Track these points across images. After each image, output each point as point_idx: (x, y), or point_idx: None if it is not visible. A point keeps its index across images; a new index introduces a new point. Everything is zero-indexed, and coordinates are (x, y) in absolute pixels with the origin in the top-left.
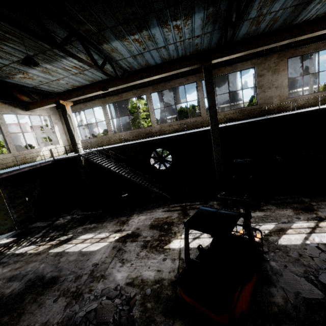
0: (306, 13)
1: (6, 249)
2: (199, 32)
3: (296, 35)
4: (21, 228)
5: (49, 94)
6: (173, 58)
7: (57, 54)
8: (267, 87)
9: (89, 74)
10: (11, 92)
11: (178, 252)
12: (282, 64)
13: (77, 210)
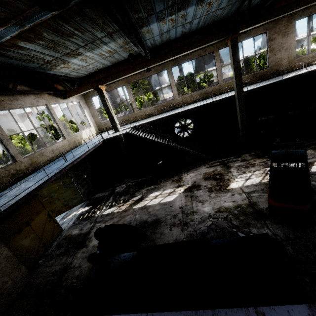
0: None
1: (92, 214)
2: (224, 4)
3: (312, 1)
4: (88, 199)
5: (74, 80)
6: (192, 30)
7: (102, 42)
8: (277, 50)
9: (116, 56)
10: (53, 83)
11: (239, 189)
12: (291, 27)
13: (128, 179)
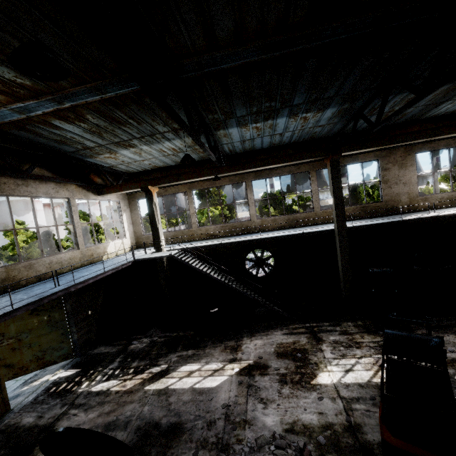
0: (436, 111)
1: (74, 386)
2: (324, 122)
3: (433, 135)
4: (81, 355)
5: (122, 174)
6: (283, 143)
7: (165, 137)
8: (393, 183)
9: (182, 156)
10: (89, 173)
11: (333, 389)
12: (410, 159)
13: (156, 330)
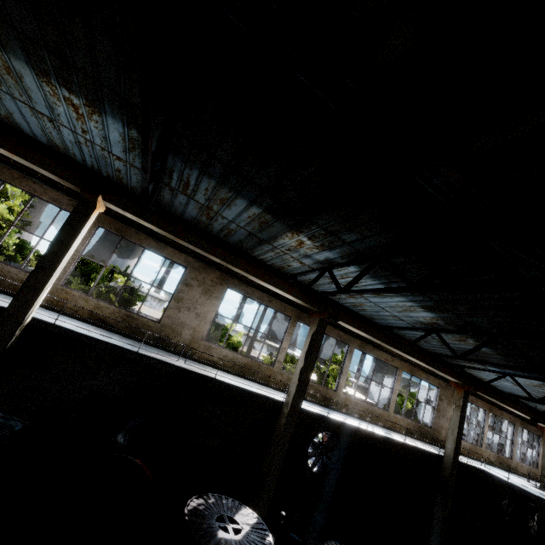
0: (262, 252)
1: None
2: (121, 154)
3: (229, 260)
4: None
5: None
6: (76, 158)
7: None
8: (186, 306)
9: None
10: None
11: None
12: (220, 290)
13: None
